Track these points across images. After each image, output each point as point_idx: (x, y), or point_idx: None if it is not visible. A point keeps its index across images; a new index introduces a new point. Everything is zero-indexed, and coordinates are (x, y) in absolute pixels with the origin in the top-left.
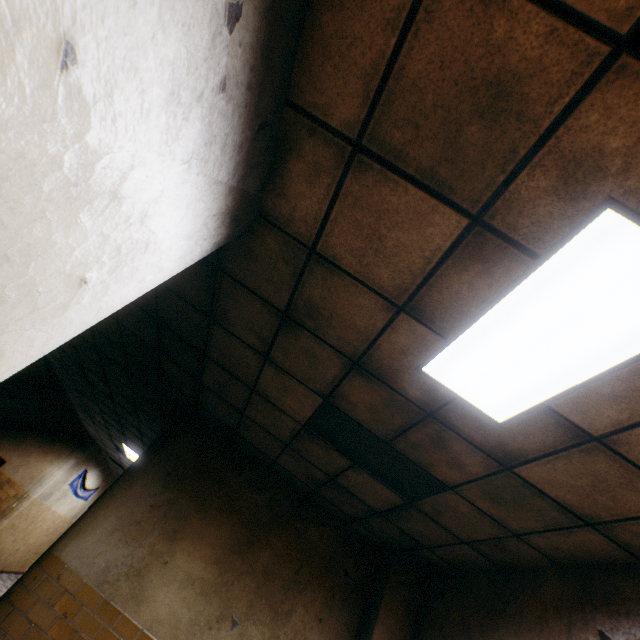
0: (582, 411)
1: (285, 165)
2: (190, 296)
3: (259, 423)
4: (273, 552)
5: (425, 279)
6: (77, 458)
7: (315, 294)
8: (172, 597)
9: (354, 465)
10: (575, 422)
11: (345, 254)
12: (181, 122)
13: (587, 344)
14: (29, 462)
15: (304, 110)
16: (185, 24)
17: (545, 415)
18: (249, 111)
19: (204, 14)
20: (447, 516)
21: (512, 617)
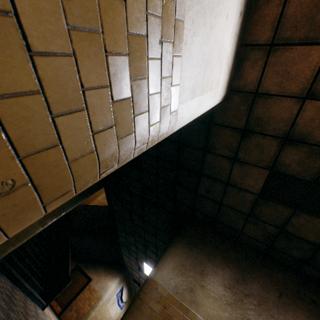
0: None
1: (241, 66)
2: (195, 144)
3: (230, 206)
4: (258, 284)
5: (314, 79)
6: (120, 277)
7: (259, 113)
8: (212, 304)
9: (295, 211)
10: None
11: (272, 87)
12: (230, 42)
13: None
14: (101, 279)
15: (248, 44)
16: (236, 14)
17: None
18: (236, 45)
19: (238, 13)
20: None
21: None
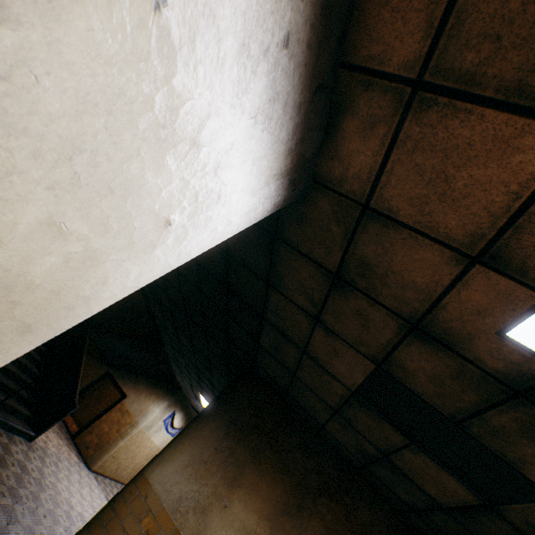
0: None
1: (338, 126)
2: (252, 265)
3: (308, 386)
4: (322, 523)
5: (510, 220)
6: (169, 401)
7: (368, 252)
8: None
9: (411, 444)
10: None
11: (402, 205)
12: (250, 75)
13: None
14: (140, 399)
15: (358, 66)
16: None
17: None
18: (308, 71)
19: None
20: None
21: None
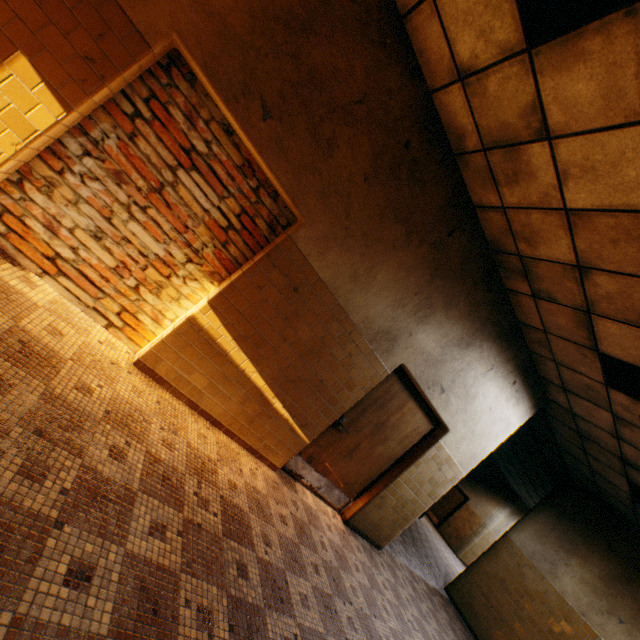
0: None
1: (547, 388)
2: (537, 419)
3: (607, 492)
4: None
5: (614, 428)
6: (510, 508)
7: (583, 427)
8: (572, 583)
9: None
10: None
11: (583, 415)
12: (509, 402)
13: None
14: (481, 502)
15: (544, 378)
16: (505, 392)
17: None
18: (526, 387)
19: (508, 388)
20: None
21: None
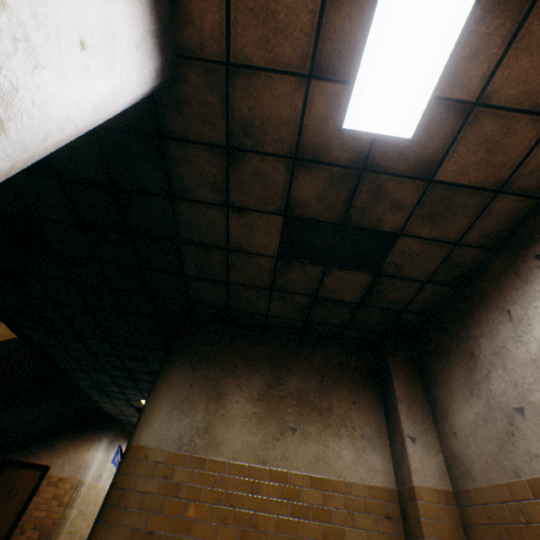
0: (458, 84)
1: None
2: (148, 185)
3: (243, 283)
4: (297, 377)
5: (317, 34)
6: (108, 437)
7: (244, 109)
8: (239, 433)
9: (326, 269)
10: (458, 99)
11: (253, 51)
12: None
13: (441, 17)
14: (70, 458)
15: None
16: None
17: (437, 107)
18: None
19: None
20: (406, 266)
21: (479, 303)
